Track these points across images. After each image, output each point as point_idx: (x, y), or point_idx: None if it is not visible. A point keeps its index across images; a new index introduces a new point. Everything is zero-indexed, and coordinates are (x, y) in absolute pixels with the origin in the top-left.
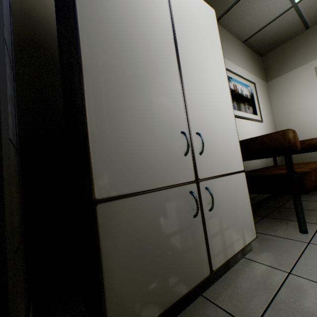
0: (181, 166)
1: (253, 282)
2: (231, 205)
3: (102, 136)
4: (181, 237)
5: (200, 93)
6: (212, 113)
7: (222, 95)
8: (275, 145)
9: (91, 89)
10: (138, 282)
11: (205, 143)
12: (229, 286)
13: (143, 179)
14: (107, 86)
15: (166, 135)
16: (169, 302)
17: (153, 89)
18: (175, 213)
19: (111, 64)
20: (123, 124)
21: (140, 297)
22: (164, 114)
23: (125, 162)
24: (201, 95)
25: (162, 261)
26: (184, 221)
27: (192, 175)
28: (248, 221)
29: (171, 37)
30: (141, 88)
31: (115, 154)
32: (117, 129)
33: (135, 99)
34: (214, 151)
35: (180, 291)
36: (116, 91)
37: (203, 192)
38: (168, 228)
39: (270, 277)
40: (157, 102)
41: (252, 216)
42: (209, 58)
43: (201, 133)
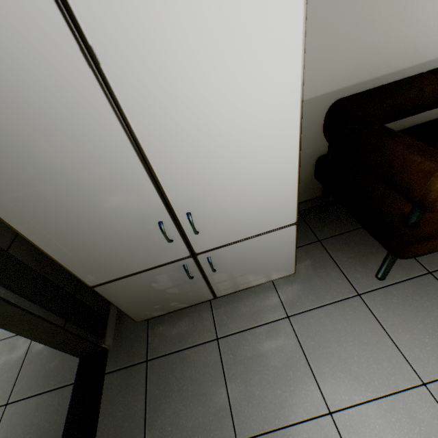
0: (167, 251)
1: (251, 310)
2: (252, 260)
3: (68, 258)
4: (178, 288)
5: (192, 147)
6: (225, 170)
7: (264, 114)
8: (403, 182)
9: (28, 231)
10: (145, 306)
11: (207, 218)
12: (233, 304)
13: (125, 269)
14: (39, 221)
15: (136, 234)
16: (173, 310)
17: (94, 194)
18: (168, 279)
19: (21, 198)
20: (80, 243)
21: (149, 310)
22: (124, 215)
23: (101, 265)
24: (195, 150)
25: (162, 299)
26: (180, 281)
27: (185, 253)
28: (283, 265)
29: (74, 54)
30: (76, 203)
31: (88, 264)
32: (77, 249)
33: (78, 218)
34: (226, 221)
35: (181, 306)
36: (51, 221)
37: (204, 261)
38: (162, 287)
39: (268, 312)
40: (108, 206)
41: (295, 260)
42: (223, 8)
43: (198, 210)
